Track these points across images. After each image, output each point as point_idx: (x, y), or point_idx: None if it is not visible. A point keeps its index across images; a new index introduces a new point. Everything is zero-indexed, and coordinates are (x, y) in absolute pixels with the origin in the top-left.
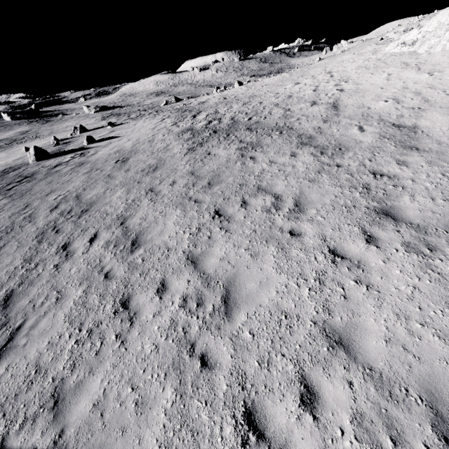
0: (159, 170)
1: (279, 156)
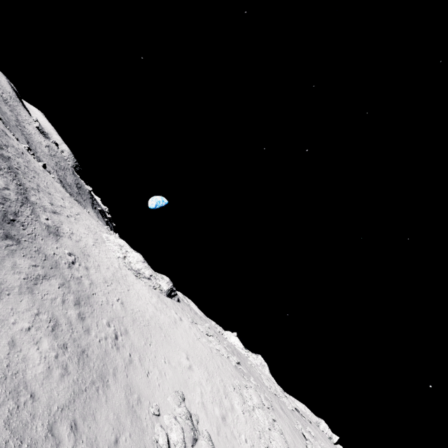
0: None
1: (5, 183)
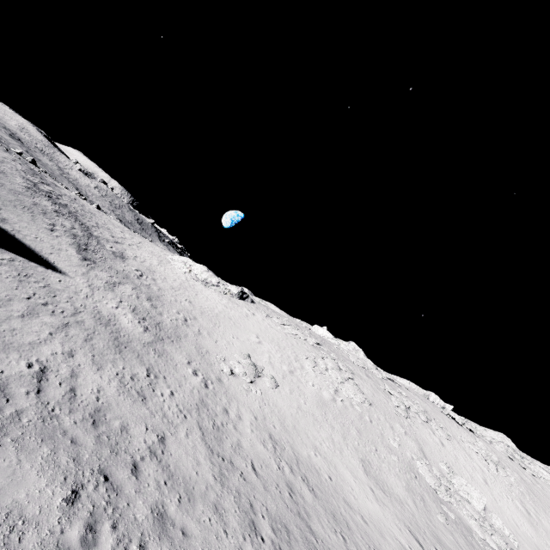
0: (2, 175)
1: (71, 224)
